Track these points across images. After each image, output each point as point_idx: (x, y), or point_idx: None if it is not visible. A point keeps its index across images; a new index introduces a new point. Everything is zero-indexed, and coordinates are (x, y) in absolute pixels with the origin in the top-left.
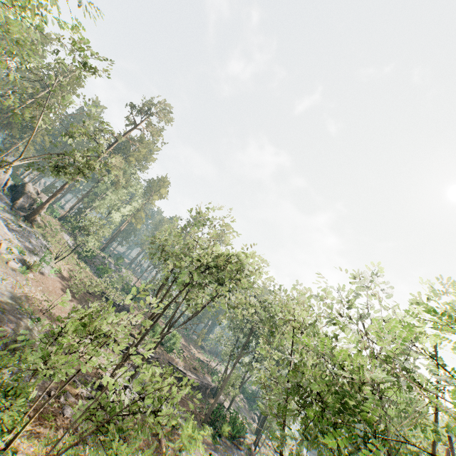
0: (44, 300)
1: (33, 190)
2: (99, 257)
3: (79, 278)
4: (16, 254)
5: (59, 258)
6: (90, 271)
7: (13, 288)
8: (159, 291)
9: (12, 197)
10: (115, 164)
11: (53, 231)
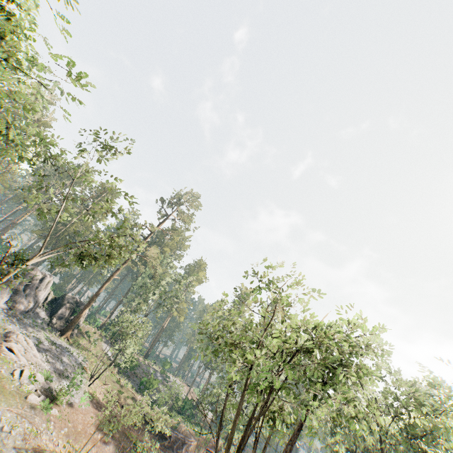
0: (67, 451)
1: (72, 300)
2: (143, 366)
3: (118, 402)
4: (40, 381)
5: (95, 378)
6: (132, 387)
7: (24, 440)
8: (224, 408)
9: (51, 311)
10: (150, 255)
11: (91, 342)
